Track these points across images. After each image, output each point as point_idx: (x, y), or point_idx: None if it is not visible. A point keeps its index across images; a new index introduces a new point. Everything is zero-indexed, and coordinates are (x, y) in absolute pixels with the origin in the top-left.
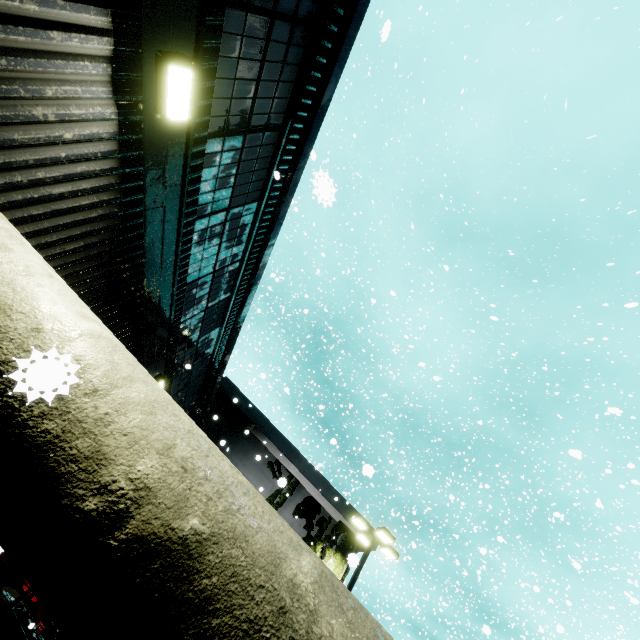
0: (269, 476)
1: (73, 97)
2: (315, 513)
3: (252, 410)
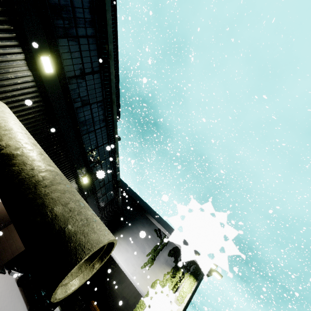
0: (155, 236)
1: (17, 71)
2: (179, 255)
3: (145, 205)
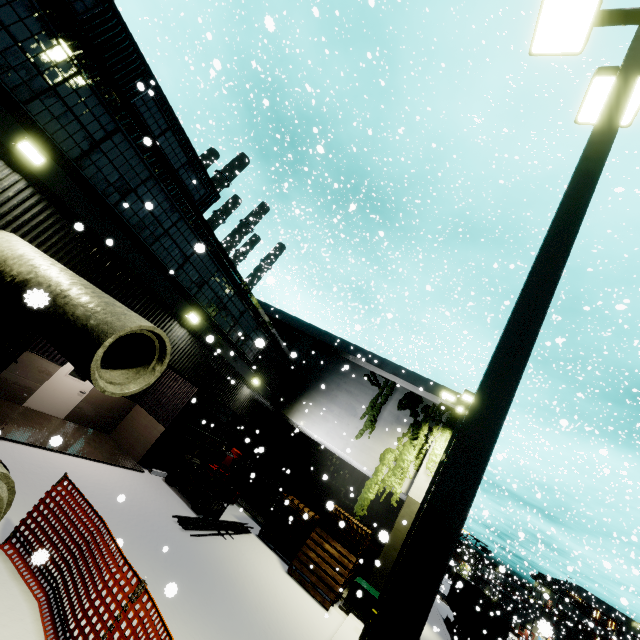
0: (368, 385)
1: (0, 180)
2: (417, 403)
3: (335, 340)
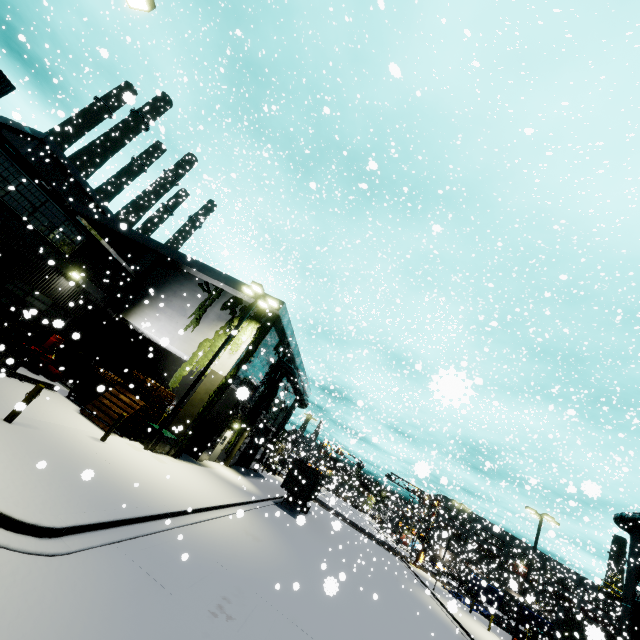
0: (200, 292)
1: None
2: (237, 305)
3: (174, 253)
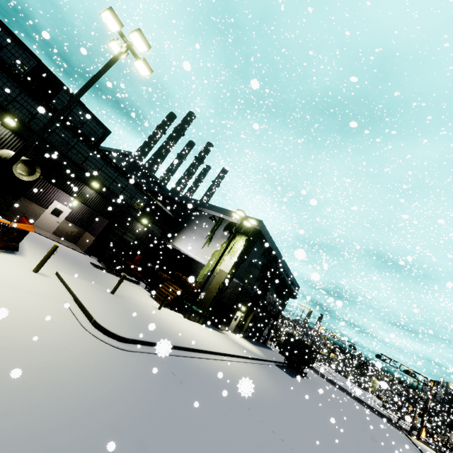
0: (211, 222)
1: (3, 132)
2: (233, 227)
3: (194, 201)
